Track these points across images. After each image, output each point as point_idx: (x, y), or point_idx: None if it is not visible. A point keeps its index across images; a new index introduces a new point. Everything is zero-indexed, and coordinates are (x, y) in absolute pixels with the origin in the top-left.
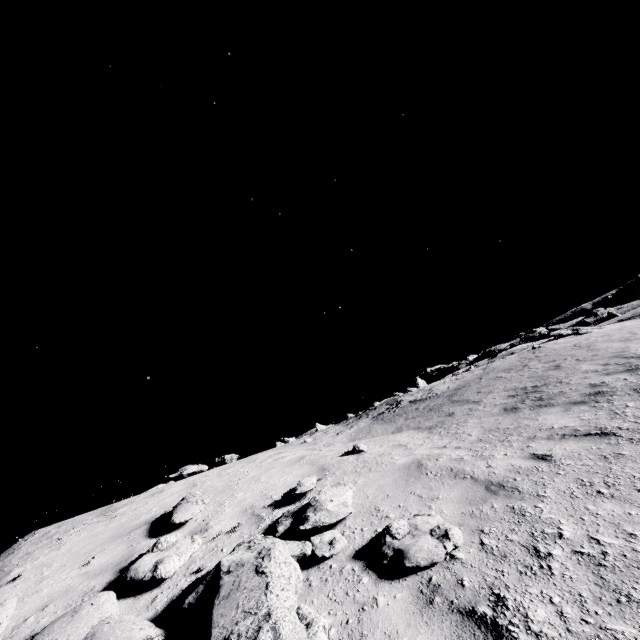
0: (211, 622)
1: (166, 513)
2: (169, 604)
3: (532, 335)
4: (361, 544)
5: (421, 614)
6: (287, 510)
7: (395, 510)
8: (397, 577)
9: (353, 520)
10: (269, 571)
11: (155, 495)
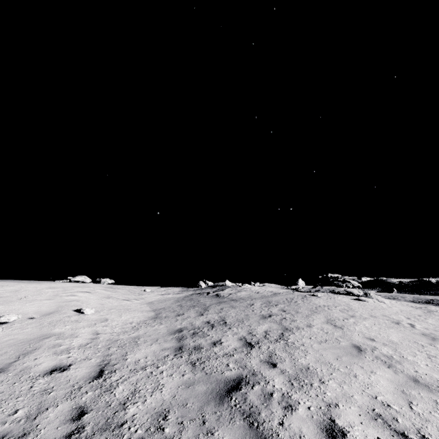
0: None
1: None
2: None
3: (340, 284)
4: None
5: None
6: None
7: None
8: None
9: None
10: None
11: None
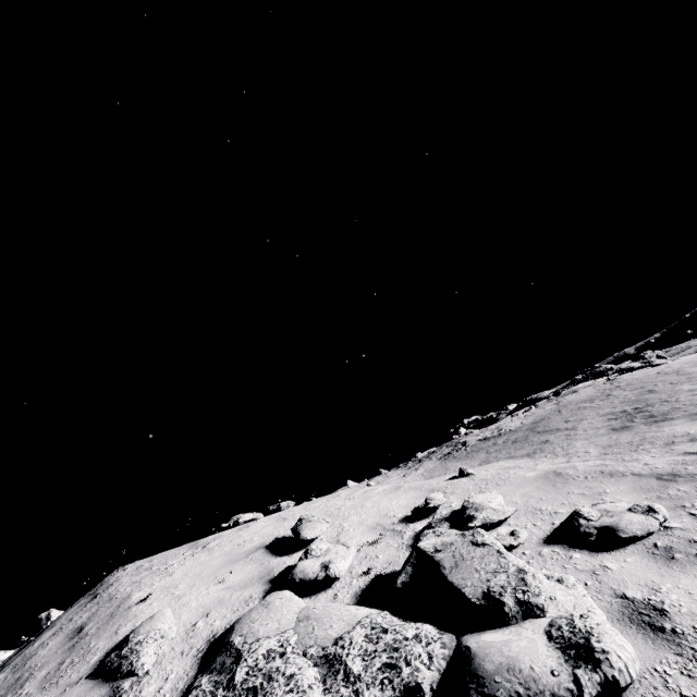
0: (454, 585)
1: (275, 539)
2: (357, 598)
3: (599, 370)
4: (545, 534)
5: (669, 567)
6: (432, 519)
7: (561, 507)
8: (614, 549)
9: (516, 520)
10: (491, 542)
11: (243, 529)
